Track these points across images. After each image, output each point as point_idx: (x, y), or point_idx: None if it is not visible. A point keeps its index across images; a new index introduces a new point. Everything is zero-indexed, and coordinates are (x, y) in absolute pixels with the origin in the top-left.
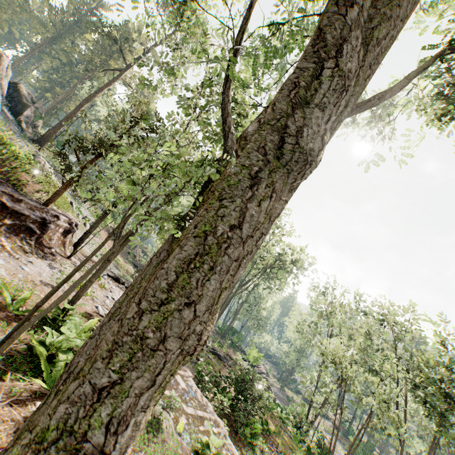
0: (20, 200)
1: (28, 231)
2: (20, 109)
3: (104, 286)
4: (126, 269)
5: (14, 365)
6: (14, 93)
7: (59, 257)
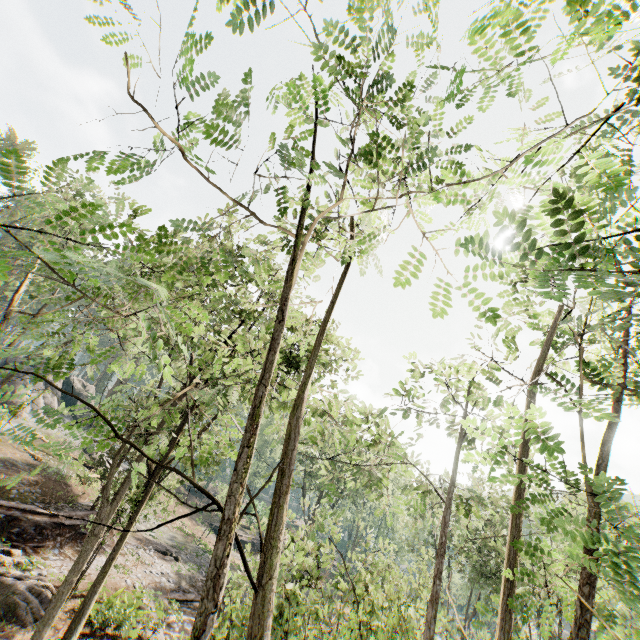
0: (73, 516)
1: (82, 535)
2: (73, 401)
3: (146, 562)
4: (194, 533)
5: (71, 615)
6: (67, 388)
7: (107, 548)
